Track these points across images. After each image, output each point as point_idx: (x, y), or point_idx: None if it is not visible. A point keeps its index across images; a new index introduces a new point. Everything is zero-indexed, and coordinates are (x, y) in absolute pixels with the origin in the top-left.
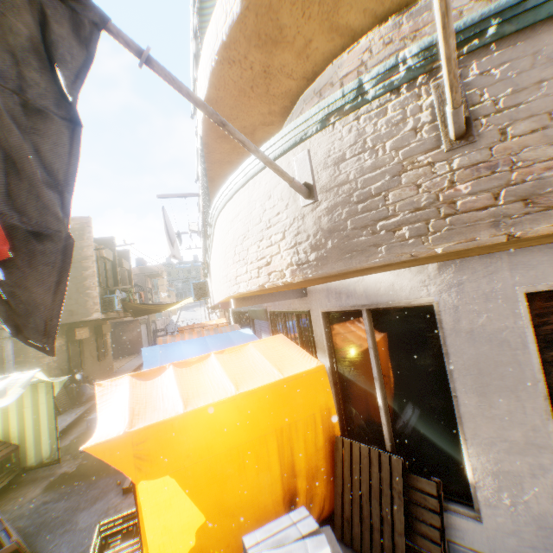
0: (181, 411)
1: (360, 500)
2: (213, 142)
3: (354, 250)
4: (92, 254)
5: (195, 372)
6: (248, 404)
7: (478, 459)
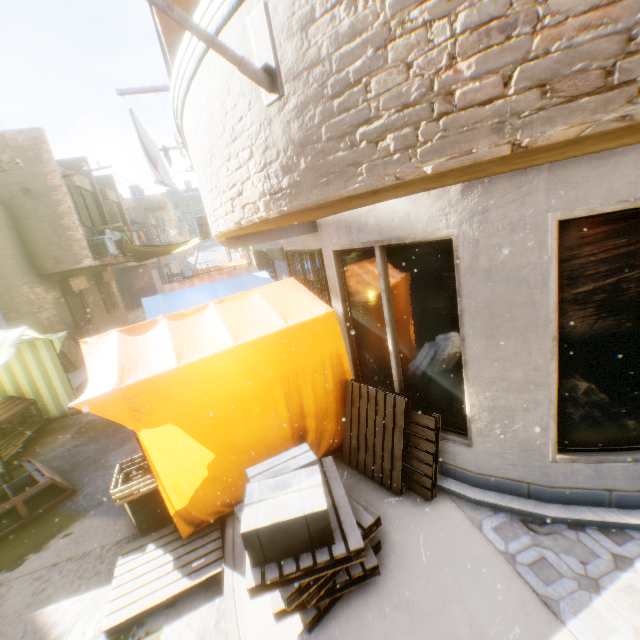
0: (173, 366)
1: (366, 435)
2: None
3: (331, 171)
4: (60, 183)
5: (192, 325)
6: (248, 356)
7: (477, 397)
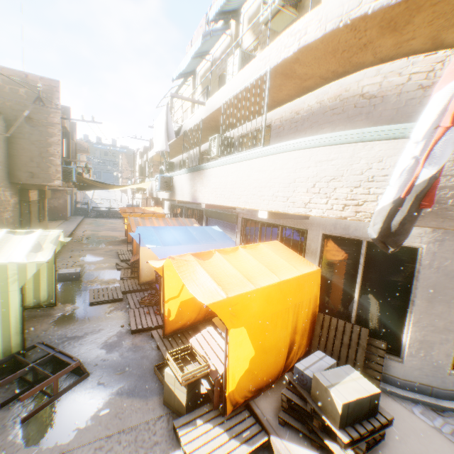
0: (253, 287)
1: (331, 349)
2: (273, 75)
3: (447, 218)
4: (58, 122)
5: (235, 260)
6: (285, 288)
7: (414, 333)
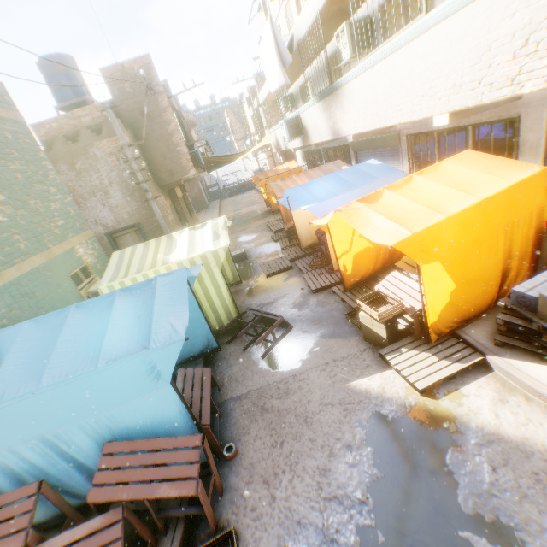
0: (442, 217)
1: None
2: None
3: None
4: (167, 105)
5: (411, 192)
6: (487, 208)
7: None
